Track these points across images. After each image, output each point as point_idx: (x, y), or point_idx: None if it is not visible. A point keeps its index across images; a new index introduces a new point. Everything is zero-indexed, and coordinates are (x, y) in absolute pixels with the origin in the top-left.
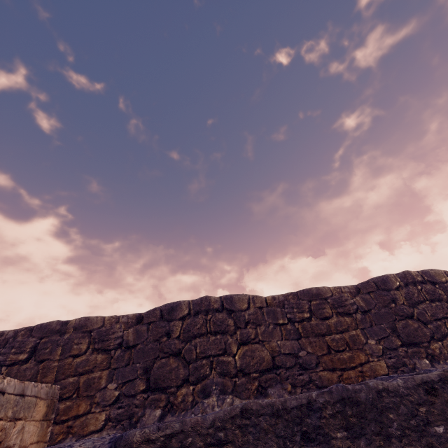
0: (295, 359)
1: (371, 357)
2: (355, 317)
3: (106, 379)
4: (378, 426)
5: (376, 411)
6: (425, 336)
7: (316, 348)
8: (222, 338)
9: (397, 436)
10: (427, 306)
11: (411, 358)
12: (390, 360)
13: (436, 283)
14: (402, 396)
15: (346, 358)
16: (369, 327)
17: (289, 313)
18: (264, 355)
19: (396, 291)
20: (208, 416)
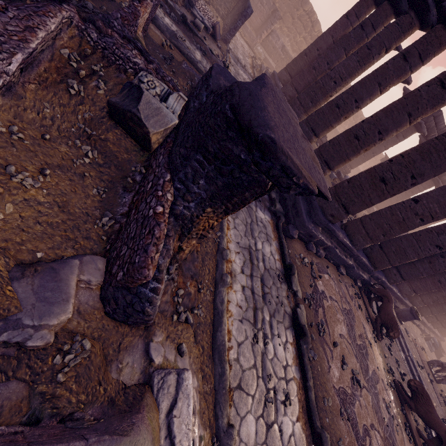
0: None
1: None
2: None
3: (278, 1)
4: None
5: None
6: None
7: None
8: (303, 31)
9: None
10: None
11: None
12: None
13: None
14: None
15: None
16: None
17: None
18: (303, 47)
19: None
20: (291, 55)
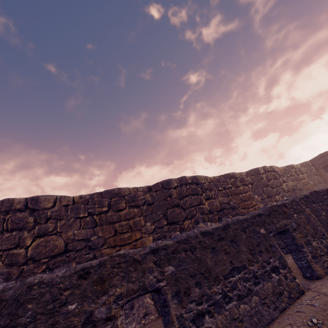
0: (86, 243)
1: (144, 234)
2: (142, 208)
3: None
4: (9, 319)
5: (15, 306)
6: (182, 217)
7: (106, 232)
8: (18, 234)
9: (25, 323)
10: (189, 199)
11: (171, 232)
12: (156, 234)
13: (199, 184)
14: (53, 285)
15: (126, 237)
16: (150, 214)
17: (91, 208)
18: (58, 243)
19: (173, 189)
20: None
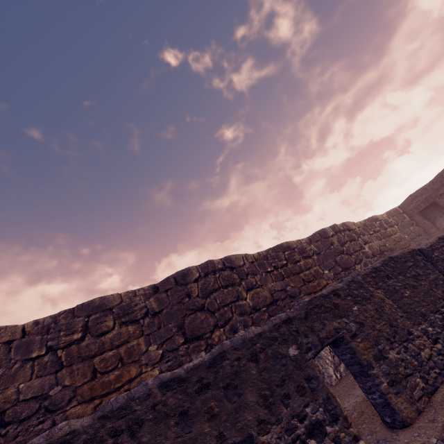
0: (40, 402)
1: (145, 367)
2: (142, 323)
3: None
4: None
5: None
6: (209, 326)
7: (77, 377)
8: None
9: None
10: (219, 294)
11: (191, 354)
12: (166, 364)
13: (234, 267)
14: None
15: (113, 378)
16: (156, 330)
17: (52, 339)
18: None
19: (193, 284)
20: None
